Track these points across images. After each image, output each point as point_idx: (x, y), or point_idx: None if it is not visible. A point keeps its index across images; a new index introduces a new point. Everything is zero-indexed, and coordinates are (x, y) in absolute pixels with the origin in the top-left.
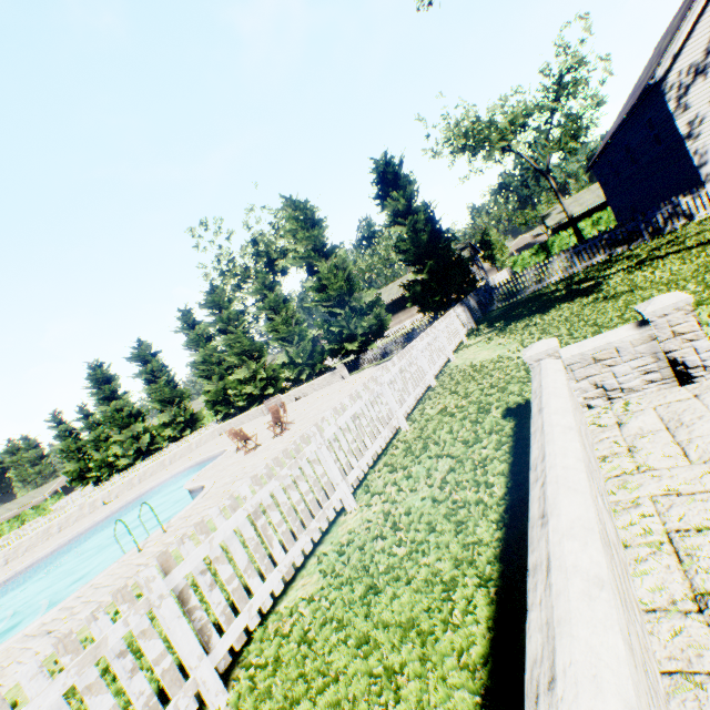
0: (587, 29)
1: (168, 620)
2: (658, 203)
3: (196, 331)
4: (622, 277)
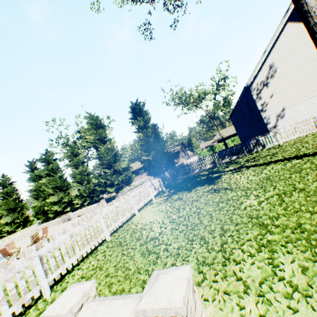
0: (228, 66)
1: None
2: (254, 137)
3: (36, 173)
4: (228, 176)
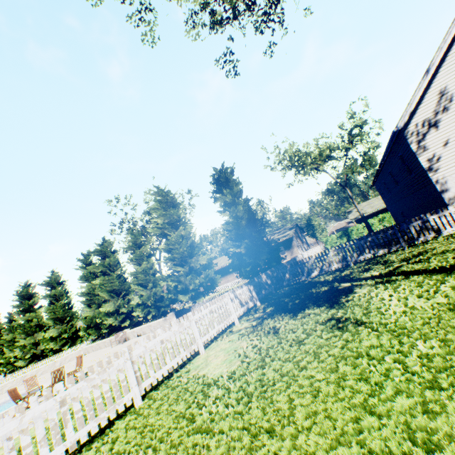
0: (366, 105)
1: None
2: (418, 214)
3: (90, 269)
4: (368, 290)
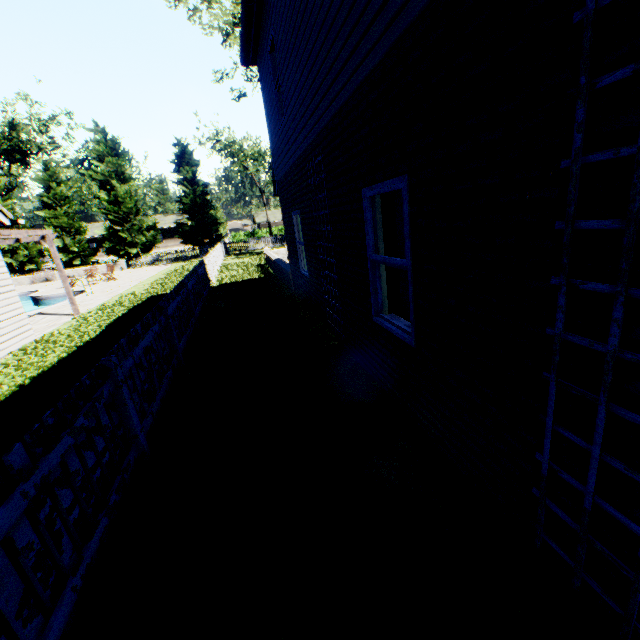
0: None
1: (211, 265)
2: None
3: None
4: None
